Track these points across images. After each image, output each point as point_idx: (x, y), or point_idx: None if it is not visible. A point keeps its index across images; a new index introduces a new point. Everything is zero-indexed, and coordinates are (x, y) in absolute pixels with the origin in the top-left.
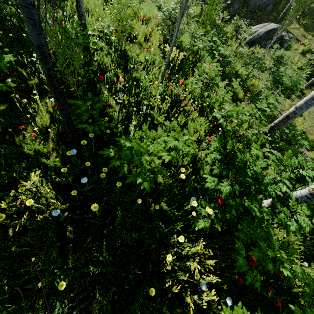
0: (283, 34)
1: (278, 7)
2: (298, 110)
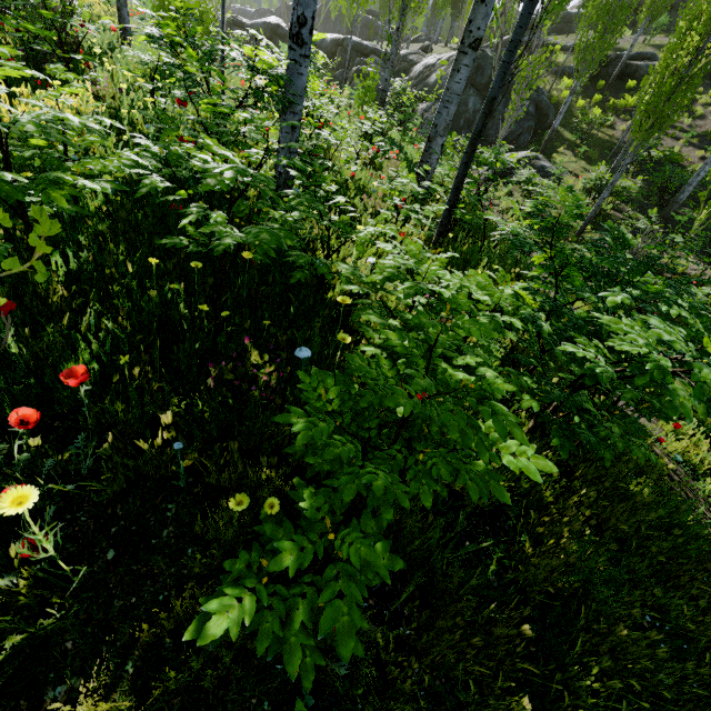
0: (546, 165)
1: (542, 140)
2: (437, 118)
